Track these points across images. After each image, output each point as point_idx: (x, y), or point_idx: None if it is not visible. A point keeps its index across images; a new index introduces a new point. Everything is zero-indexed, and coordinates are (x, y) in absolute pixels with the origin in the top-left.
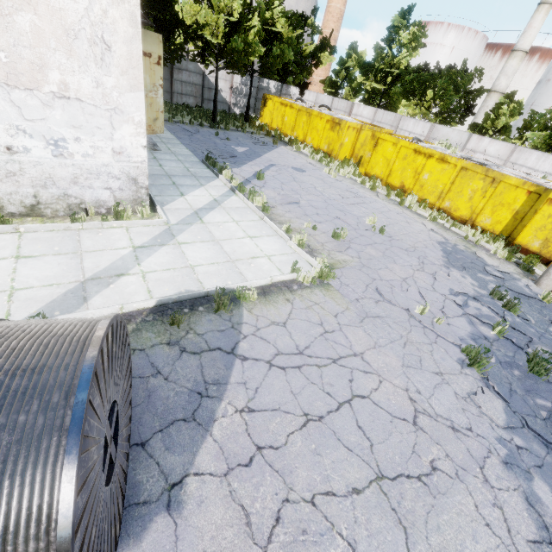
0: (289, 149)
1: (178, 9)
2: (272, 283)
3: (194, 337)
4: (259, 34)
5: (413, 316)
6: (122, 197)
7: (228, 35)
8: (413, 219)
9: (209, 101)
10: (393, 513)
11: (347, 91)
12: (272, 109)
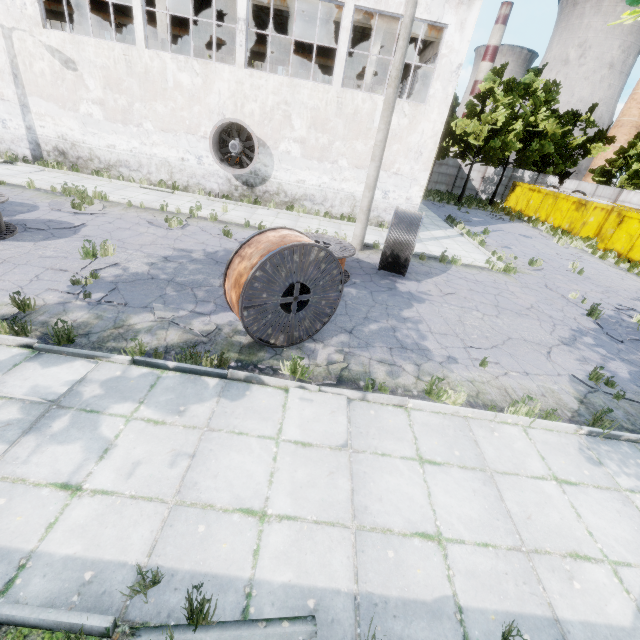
0: (525, 225)
1: (453, 125)
2: (472, 265)
3: (428, 264)
4: (517, 135)
5: (565, 298)
6: None
7: (489, 138)
8: (633, 279)
9: (458, 188)
10: (497, 310)
11: (623, 180)
12: (519, 194)
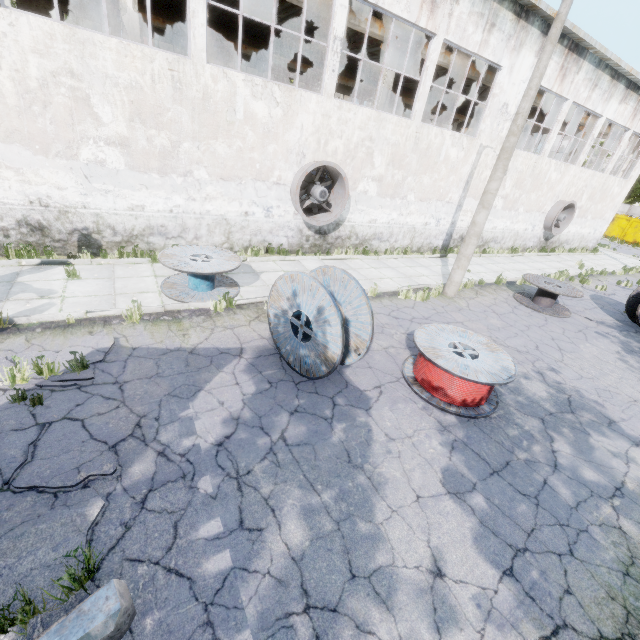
0: None
1: None
2: None
3: None
4: None
5: None
6: (592, 246)
7: None
8: None
9: None
10: None
11: None
12: None
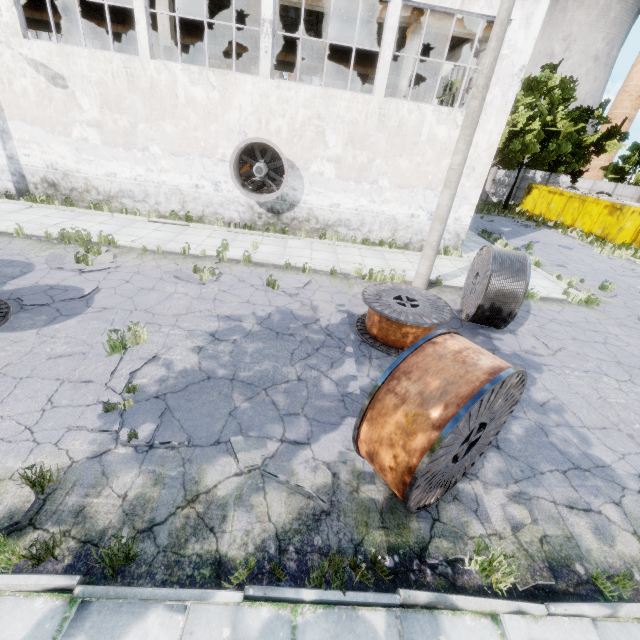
0: (553, 232)
1: None
2: (547, 297)
3: None
4: (538, 137)
5: None
6: (448, 245)
7: (508, 141)
8: None
9: None
10: (624, 370)
11: (638, 177)
12: (536, 197)
